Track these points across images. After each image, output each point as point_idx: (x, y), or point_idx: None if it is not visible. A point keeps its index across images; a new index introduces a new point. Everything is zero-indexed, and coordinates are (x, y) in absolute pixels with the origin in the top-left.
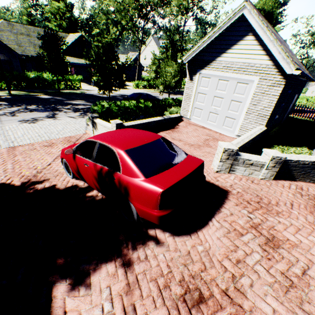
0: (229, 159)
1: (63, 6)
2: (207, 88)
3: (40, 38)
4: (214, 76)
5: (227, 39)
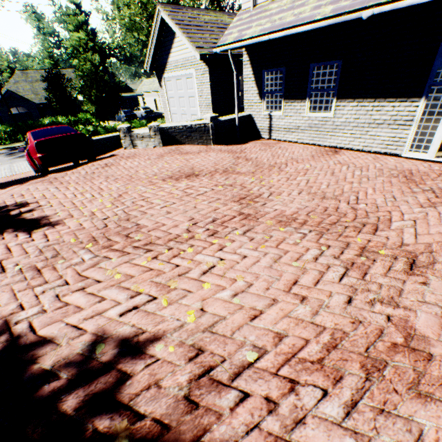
0: (126, 136)
1: (83, 35)
2: (173, 91)
3: (44, 81)
4: (173, 78)
5: (167, 40)
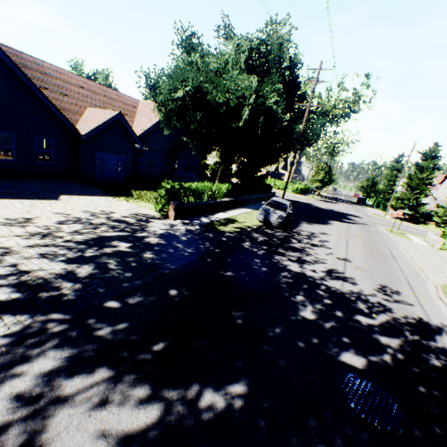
0: None
1: None
2: None
3: None
4: None
5: None
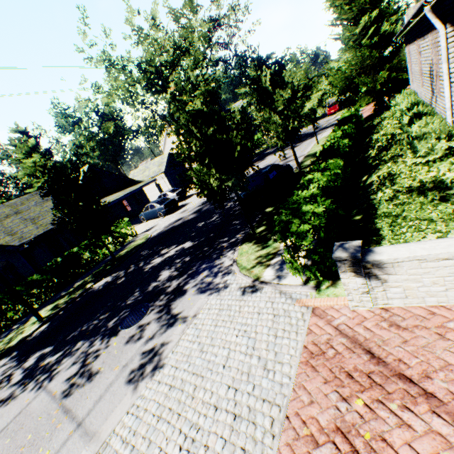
0: None
1: (39, 157)
2: None
3: (46, 194)
4: None
5: None
